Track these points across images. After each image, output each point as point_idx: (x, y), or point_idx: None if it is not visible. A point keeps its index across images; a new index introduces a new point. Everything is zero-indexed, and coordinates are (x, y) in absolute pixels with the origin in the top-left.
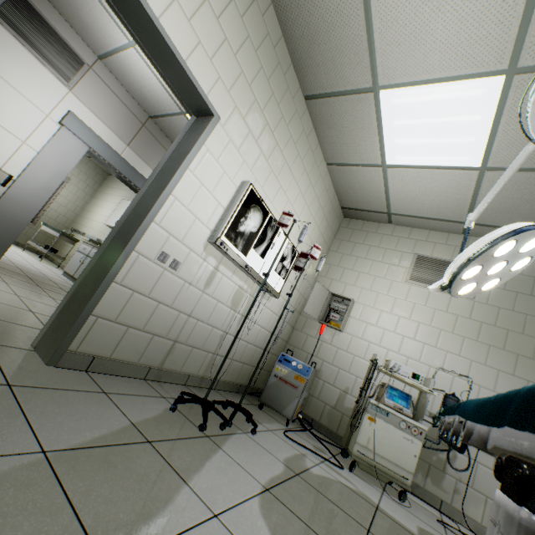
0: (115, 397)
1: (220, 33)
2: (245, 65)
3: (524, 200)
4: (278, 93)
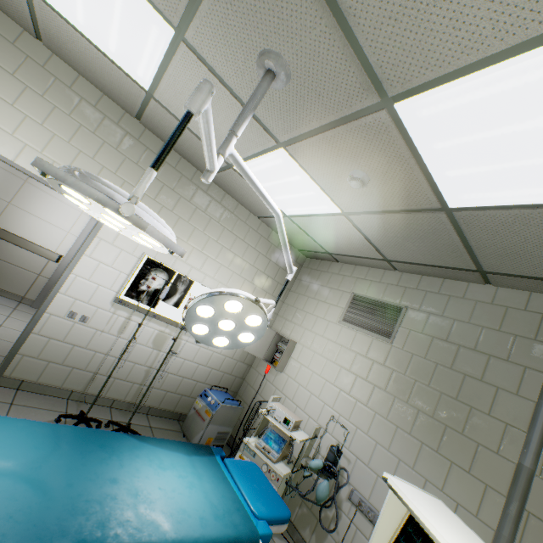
0: (17, 407)
1: (97, 165)
2: (127, 176)
3: (401, 238)
4: (171, 182)
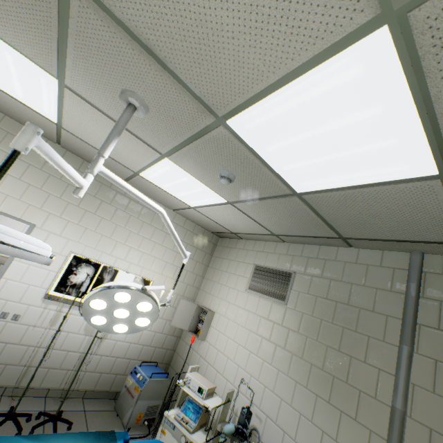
0: None
1: (24, 184)
2: (52, 189)
3: (277, 217)
4: (92, 190)
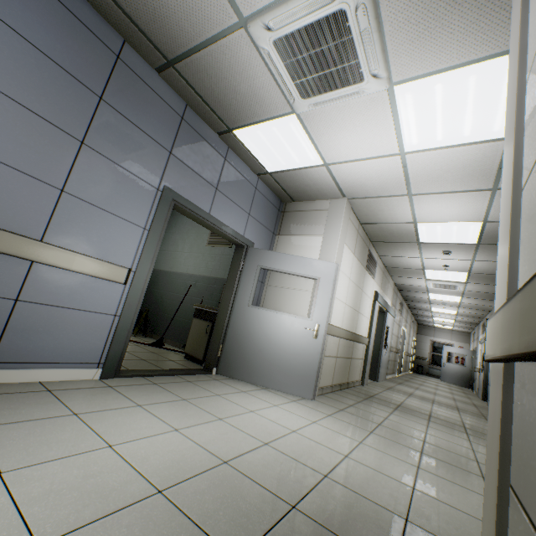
0: None
1: None
2: None
3: None
4: None
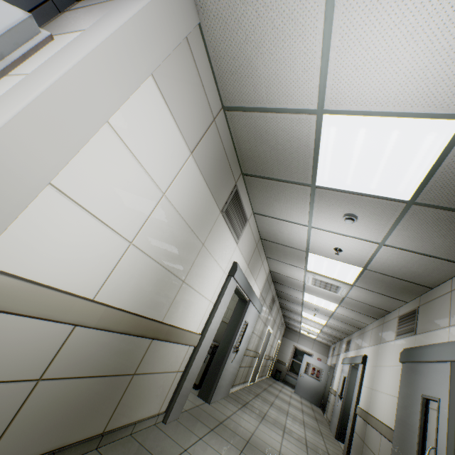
0: None
1: None
2: None
3: None
4: None
